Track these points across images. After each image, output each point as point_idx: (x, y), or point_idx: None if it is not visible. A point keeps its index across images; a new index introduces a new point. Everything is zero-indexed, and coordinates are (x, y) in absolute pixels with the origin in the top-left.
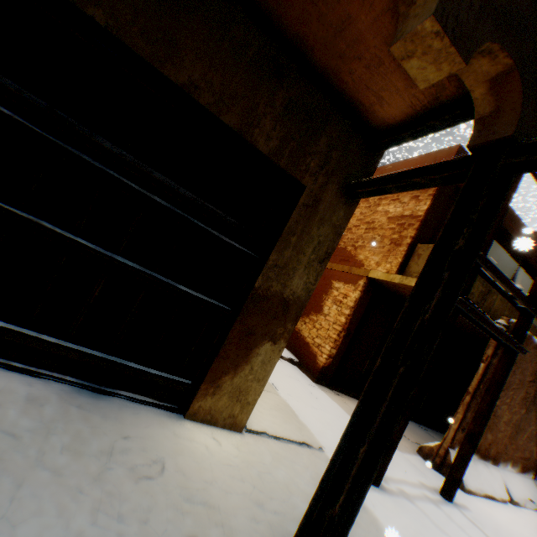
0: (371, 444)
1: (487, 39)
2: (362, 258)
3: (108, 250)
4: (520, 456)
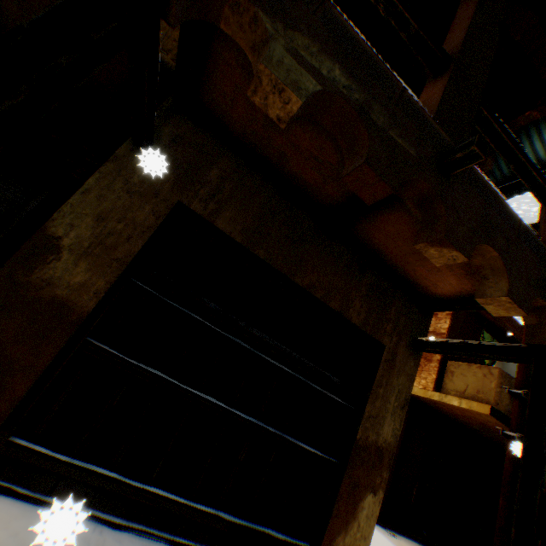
0: None
1: (532, 296)
2: None
3: (252, 417)
4: None
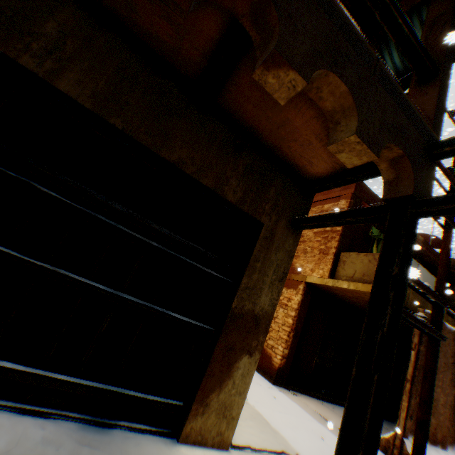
0: (364, 449)
1: (386, 141)
2: (298, 265)
3: (115, 289)
4: None
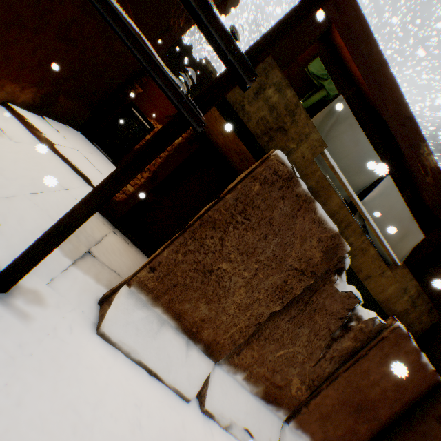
0: None
1: None
2: None
3: None
4: (268, 378)
